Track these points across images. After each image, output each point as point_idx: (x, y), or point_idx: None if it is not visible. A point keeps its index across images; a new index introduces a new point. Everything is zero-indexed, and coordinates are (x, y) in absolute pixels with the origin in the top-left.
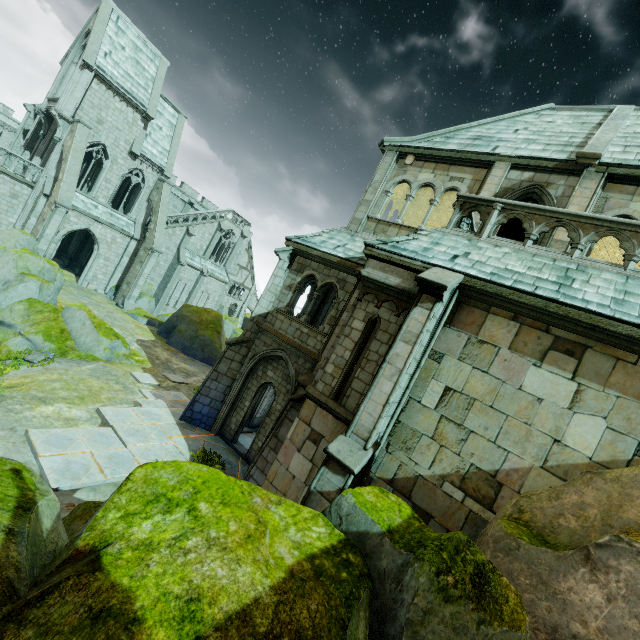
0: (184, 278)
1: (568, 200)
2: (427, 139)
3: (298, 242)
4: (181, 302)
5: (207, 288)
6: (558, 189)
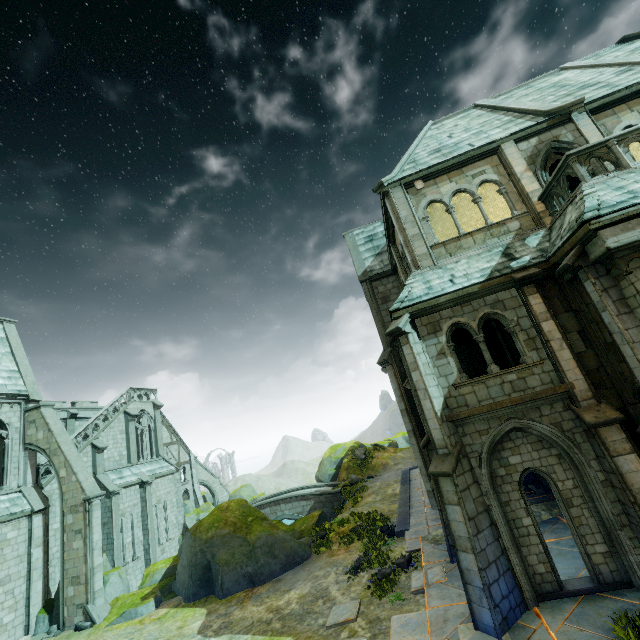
0: (125, 509)
1: (584, 137)
2: (401, 170)
3: (402, 307)
4: (139, 543)
5: (157, 497)
6: (567, 136)
